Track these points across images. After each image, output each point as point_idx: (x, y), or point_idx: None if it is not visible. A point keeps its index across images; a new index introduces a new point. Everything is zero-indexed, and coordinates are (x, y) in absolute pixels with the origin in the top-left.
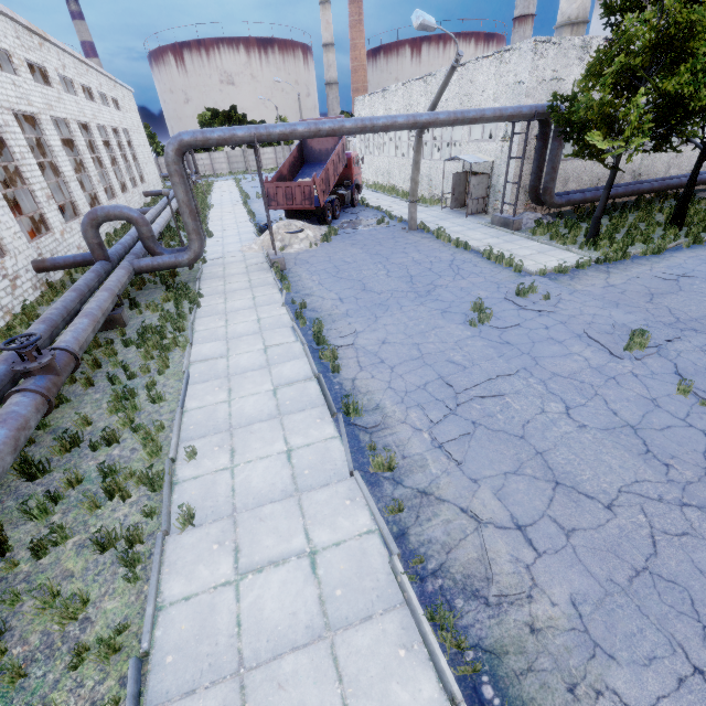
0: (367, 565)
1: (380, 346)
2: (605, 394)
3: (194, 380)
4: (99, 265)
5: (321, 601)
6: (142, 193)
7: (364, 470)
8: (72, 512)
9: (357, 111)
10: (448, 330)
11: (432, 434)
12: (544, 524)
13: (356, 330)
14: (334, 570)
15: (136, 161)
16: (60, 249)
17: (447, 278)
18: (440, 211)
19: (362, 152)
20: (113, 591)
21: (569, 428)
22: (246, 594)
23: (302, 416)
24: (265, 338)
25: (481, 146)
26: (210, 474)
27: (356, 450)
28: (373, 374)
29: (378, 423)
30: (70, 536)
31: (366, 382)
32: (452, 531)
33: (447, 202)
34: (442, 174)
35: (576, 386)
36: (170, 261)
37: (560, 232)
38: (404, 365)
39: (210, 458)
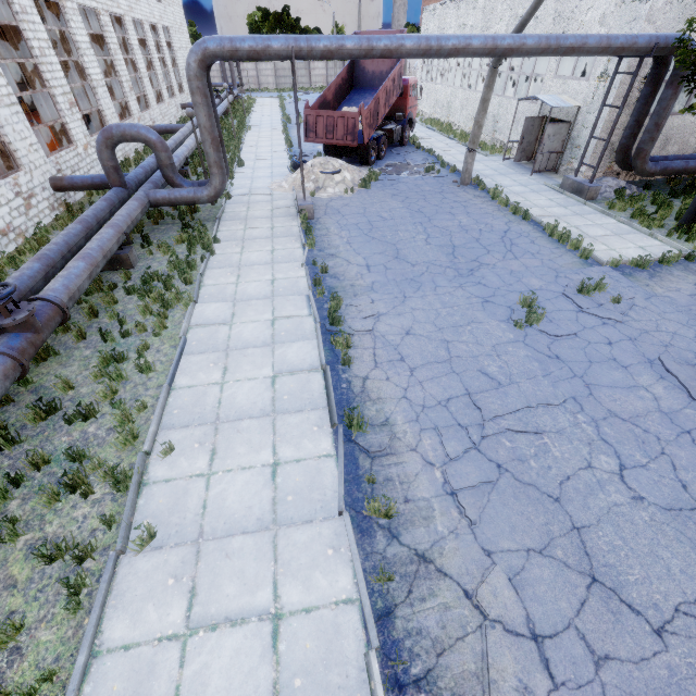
0: (338, 650)
1: (402, 338)
2: (674, 455)
3: (190, 348)
4: (114, 192)
5: (275, 691)
6: (180, 105)
7: (357, 509)
8: (32, 500)
9: (425, 25)
10: (487, 327)
11: (446, 473)
12: (568, 640)
13: (379, 311)
14: (298, 649)
15: (175, 66)
16: (82, 166)
17: (496, 255)
18: (501, 162)
19: (422, 78)
20: (51, 618)
21: (621, 498)
22: (192, 657)
23: (298, 419)
24: (275, 306)
25: (569, 84)
26: (183, 480)
27: (352, 479)
28: (388, 375)
29: (384, 447)
30: (21, 534)
31: (379, 384)
32: (449, 623)
33: (511, 152)
34: (513, 117)
35: (637, 436)
36: (188, 196)
37: (646, 209)
38: (426, 369)
39: (187, 457)
